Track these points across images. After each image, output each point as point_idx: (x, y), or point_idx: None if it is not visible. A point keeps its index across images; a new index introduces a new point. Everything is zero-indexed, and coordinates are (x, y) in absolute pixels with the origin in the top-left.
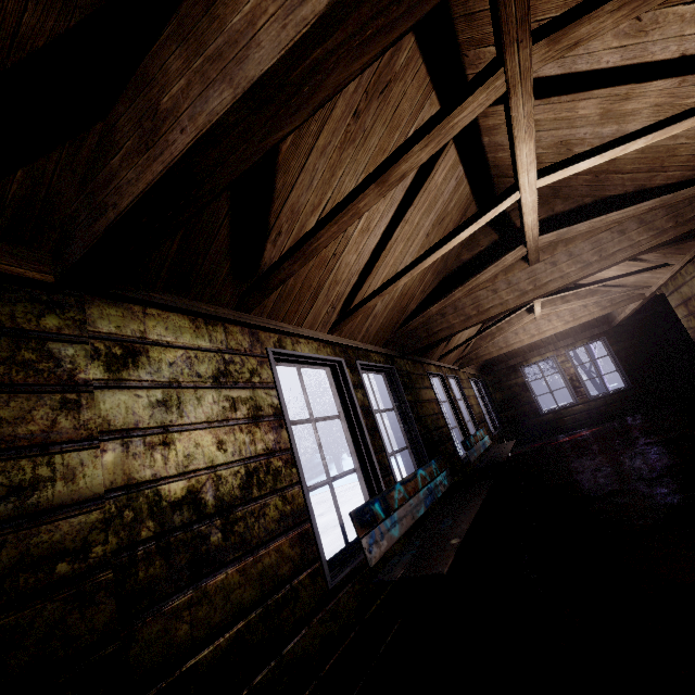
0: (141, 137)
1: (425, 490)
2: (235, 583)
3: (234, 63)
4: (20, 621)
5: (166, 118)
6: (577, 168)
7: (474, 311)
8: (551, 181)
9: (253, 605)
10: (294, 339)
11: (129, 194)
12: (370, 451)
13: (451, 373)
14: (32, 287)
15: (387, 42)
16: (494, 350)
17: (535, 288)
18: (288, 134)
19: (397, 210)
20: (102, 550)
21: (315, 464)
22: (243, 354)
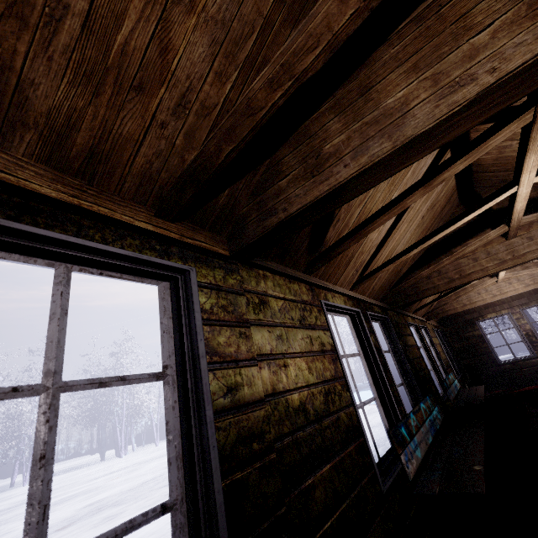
0: (306, 169)
1: (428, 421)
2: (332, 476)
3: (391, 127)
4: (243, 479)
5: (329, 158)
6: None
7: (456, 275)
8: None
9: (344, 496)
10: (332, 294)
11: (298, 203)
12: (386, 384)
13: (421, 323)
14: (218, 258)
15: (499, 109)
16: (458, 306)
17: (514, 258)
18: (410, 164)
19: None
20: (269, 437)
21: None
22: (310, 304)
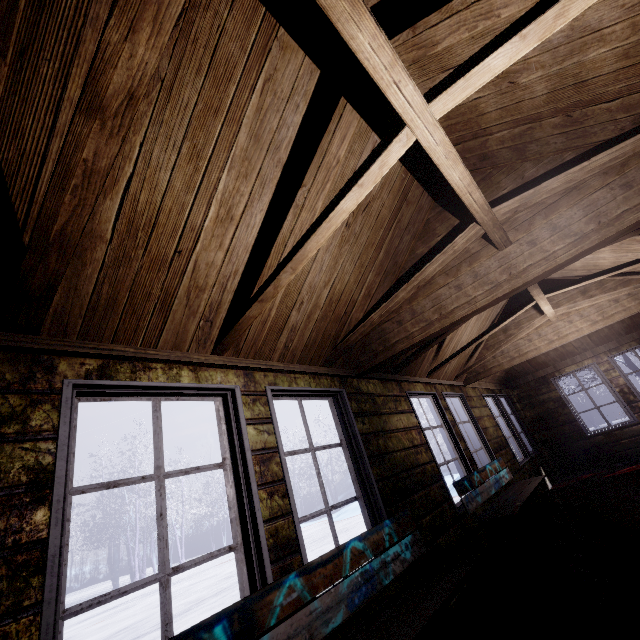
0: None
1: (355, 576)
2: None
3: None
4: None
5: None
6: (488, 70)
7: (435, 314)
8: (455, 103)
9: None
10: (141, 364)
11: None
12: (256, 518)
13: (451, 390)
14: None
15: None
16: (504, 360)
17: (511, 277)
18: None
19: (278, 192)
20: None
21: (350, 482)
22: (0, 392)
